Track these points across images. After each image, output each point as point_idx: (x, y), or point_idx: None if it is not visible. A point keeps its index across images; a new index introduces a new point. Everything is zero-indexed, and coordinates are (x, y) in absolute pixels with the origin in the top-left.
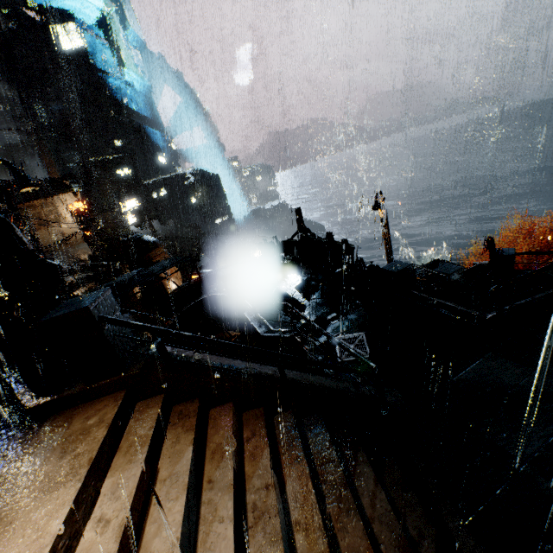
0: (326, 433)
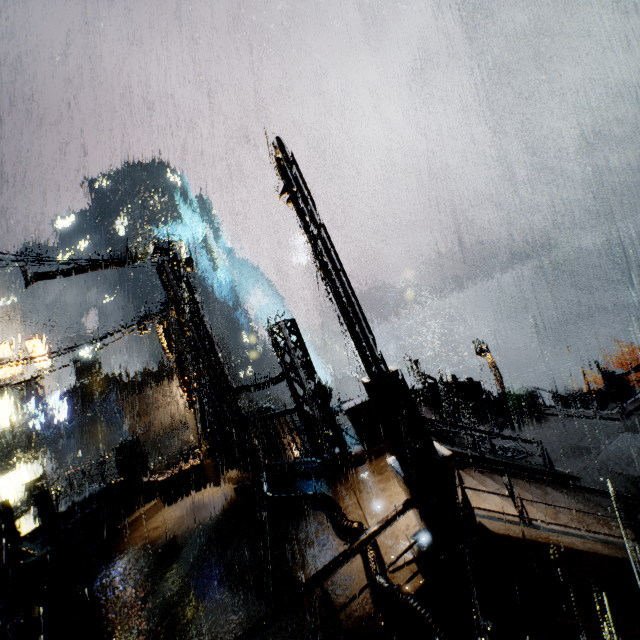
0: (519, 480)
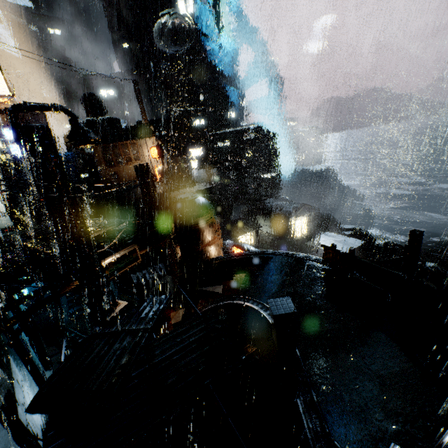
0: None
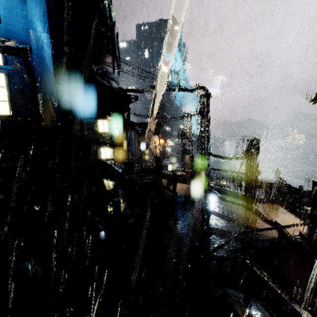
0: None
